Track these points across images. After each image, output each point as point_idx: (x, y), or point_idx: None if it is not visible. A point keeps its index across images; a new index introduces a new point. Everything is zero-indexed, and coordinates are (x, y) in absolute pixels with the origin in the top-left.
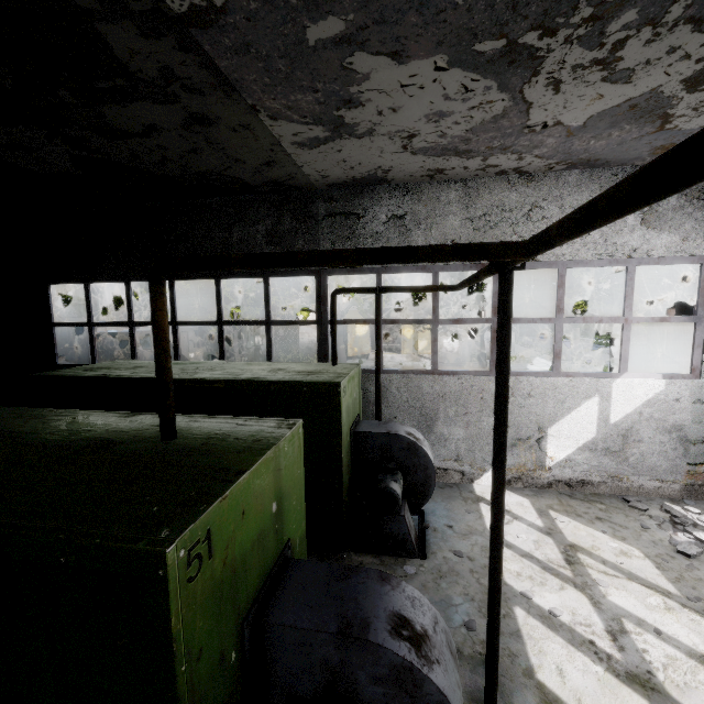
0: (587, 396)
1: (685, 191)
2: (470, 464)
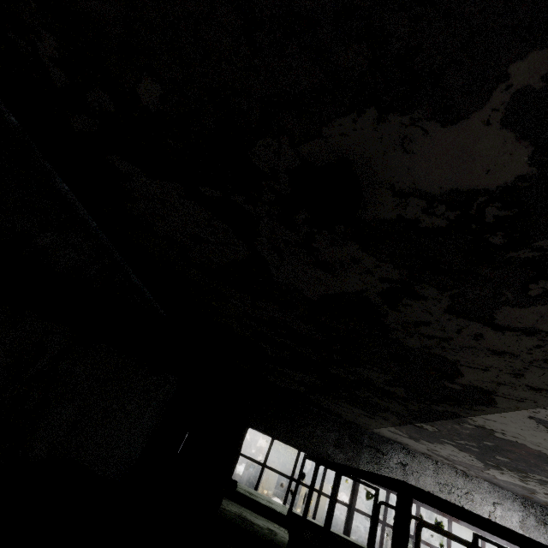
0: None
1: (537, 519)
2: None
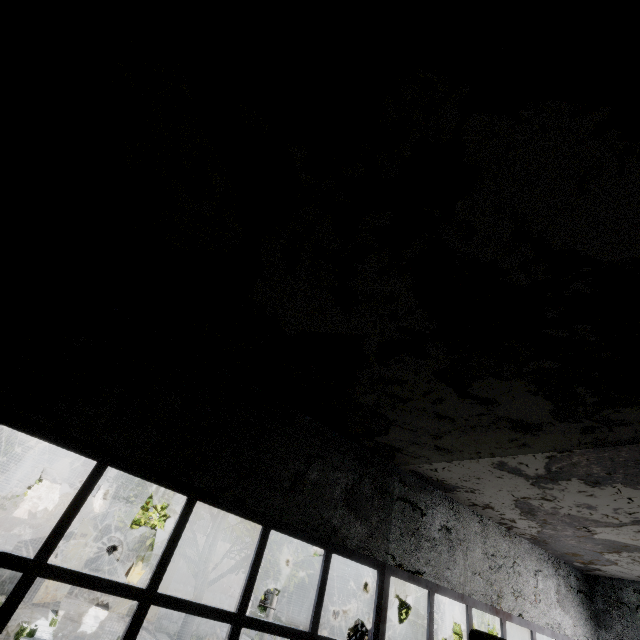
0: None
1: (565, 582)
2: None
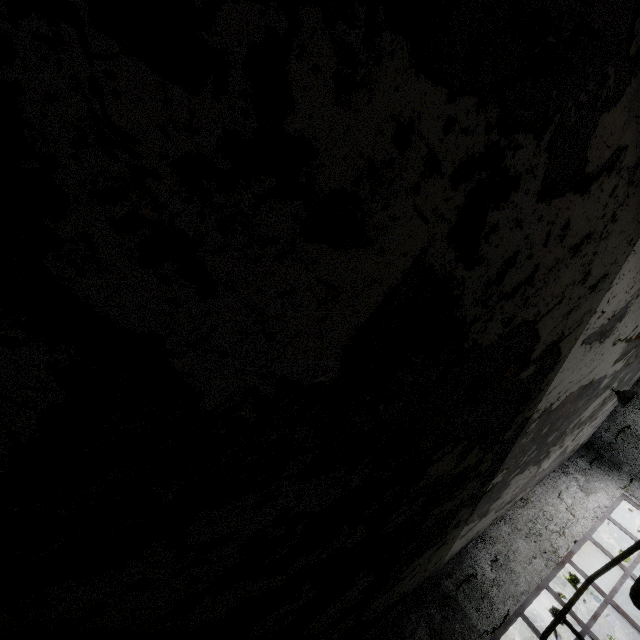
0: None
1: (579, 472)
2: None
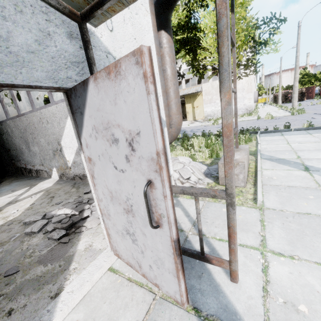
0: (66, 116)
1: None
2: (46, 167)
